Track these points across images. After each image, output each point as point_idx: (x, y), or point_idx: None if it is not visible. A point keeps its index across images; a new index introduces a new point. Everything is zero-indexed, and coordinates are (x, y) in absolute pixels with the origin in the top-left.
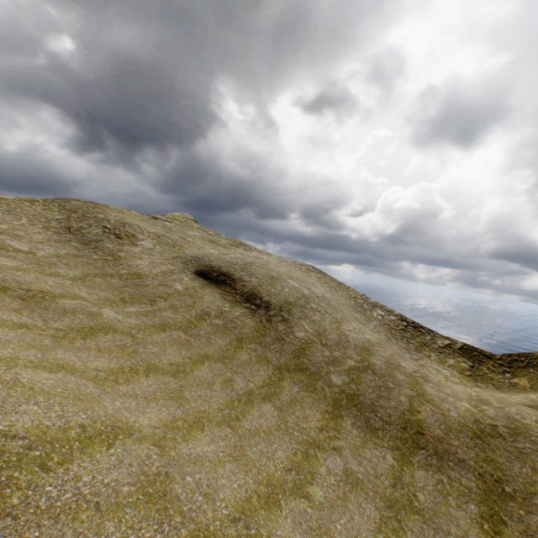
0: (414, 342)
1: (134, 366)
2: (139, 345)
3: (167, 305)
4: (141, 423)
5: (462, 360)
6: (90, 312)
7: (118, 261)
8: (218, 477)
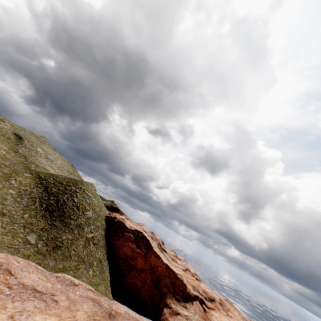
0: None
1: None
2: None
3: None
4: None
5: None
6: None
7: None
8: None
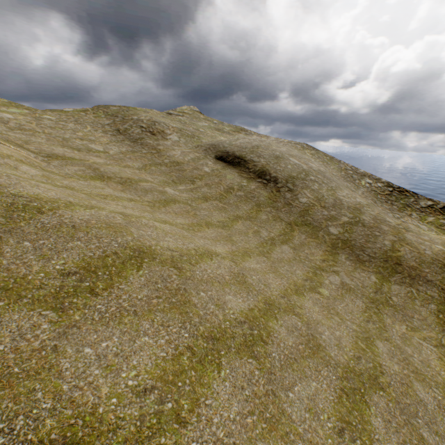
0: (397, 204)
1: (198, 222)
2: (196, 211)
3: (203, 184)
4: (218, 251)
5: (442, 217)
6: (159, 190)
7: (160, 153)
8: (267, 279)
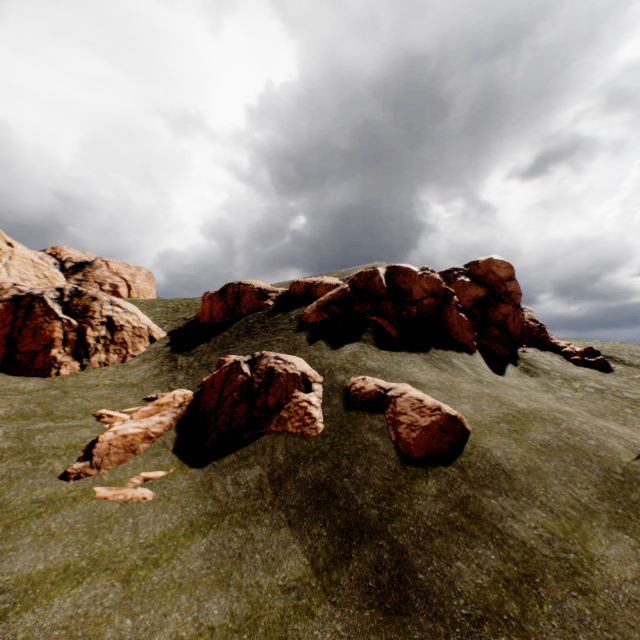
0: None
1: None
2: None
3: None
4: None
5: None
6: None
7: None
8: None
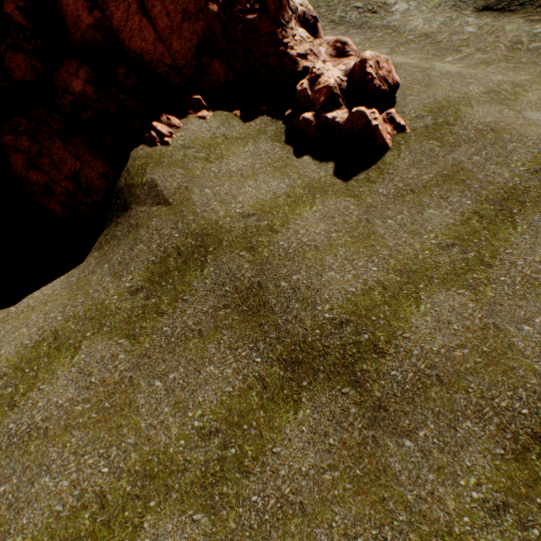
0: None
1: None
2: None
3: (472, 51)
4: None
5: None
6: None
7: (397, 31)
8: None
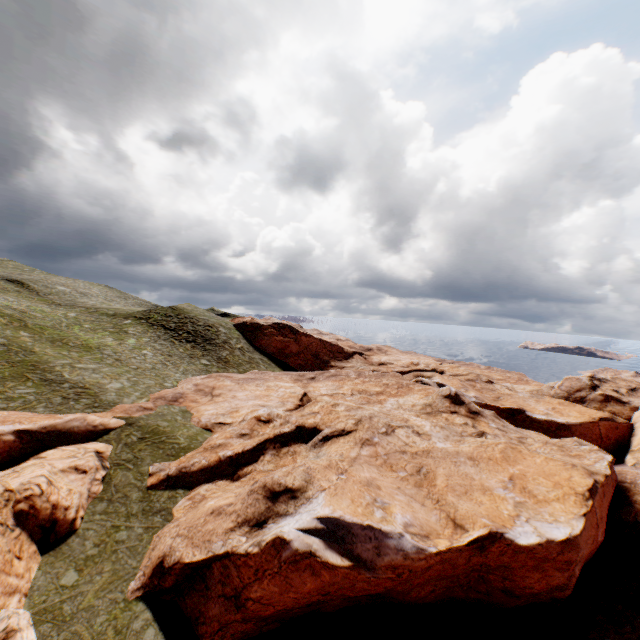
0: None
1: None
2: None
3: None
4: None
5: None
6: None
7: None
8: None
